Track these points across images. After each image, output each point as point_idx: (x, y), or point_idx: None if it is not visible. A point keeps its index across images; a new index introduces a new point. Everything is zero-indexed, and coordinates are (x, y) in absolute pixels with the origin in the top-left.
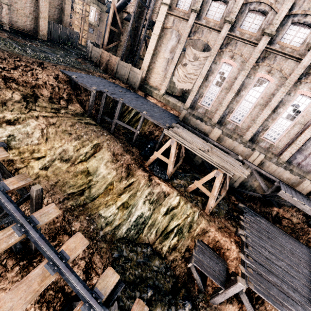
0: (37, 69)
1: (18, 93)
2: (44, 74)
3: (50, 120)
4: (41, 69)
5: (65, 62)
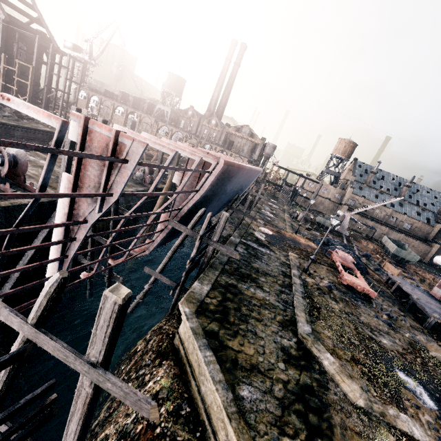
0: (427, 273)
1: (419, 278)
2: (429, 275)
3: (428, 289)
4: (428, 273)
5: (438, 274)
